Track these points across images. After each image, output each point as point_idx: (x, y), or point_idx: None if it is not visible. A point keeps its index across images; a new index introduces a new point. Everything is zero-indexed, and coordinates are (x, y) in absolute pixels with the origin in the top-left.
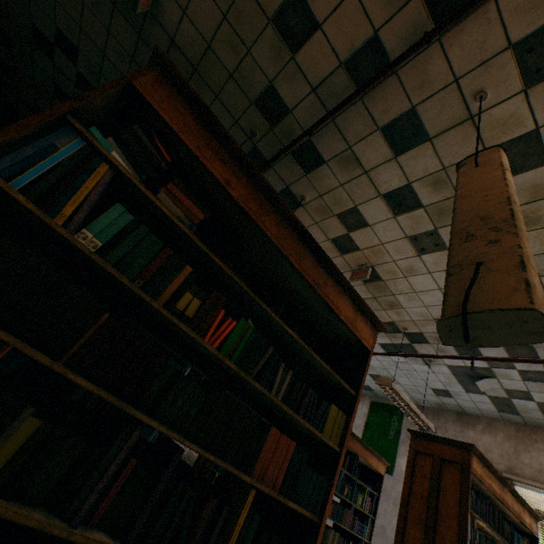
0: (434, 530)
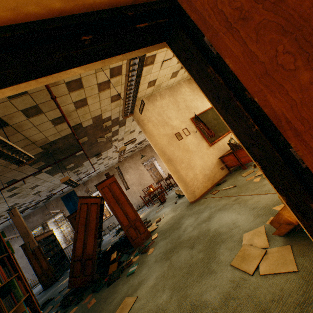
0: (37, 256)
